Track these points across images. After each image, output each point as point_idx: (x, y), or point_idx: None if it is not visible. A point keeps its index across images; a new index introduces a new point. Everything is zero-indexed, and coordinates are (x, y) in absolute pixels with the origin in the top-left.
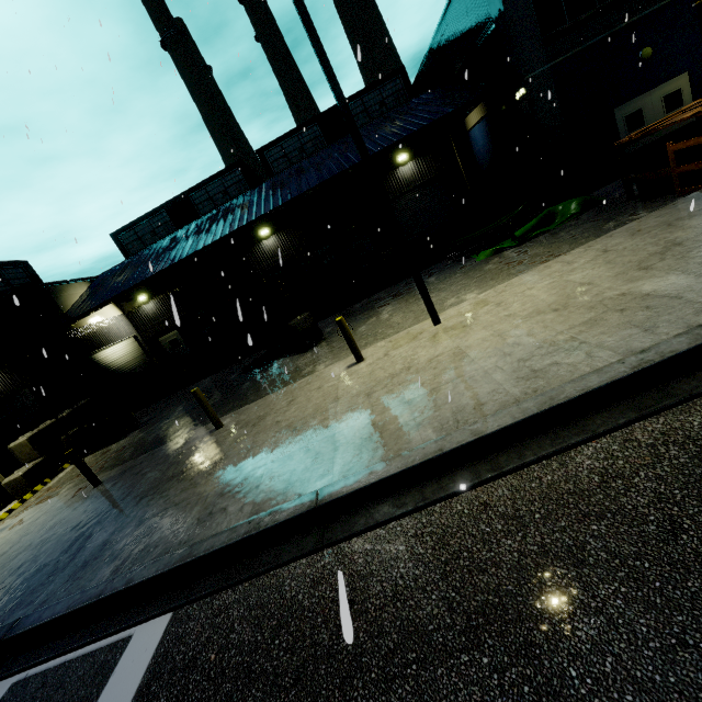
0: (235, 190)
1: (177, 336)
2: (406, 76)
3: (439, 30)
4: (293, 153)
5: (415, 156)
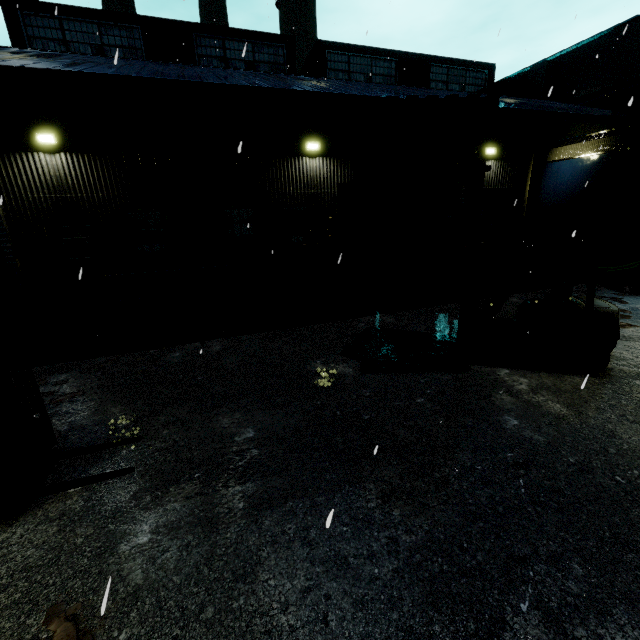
0: (266, 71)
1: (87, 236)
2: (493, 76)
3: (582, 44)
4: (358, 75)
5: (498, 157)
